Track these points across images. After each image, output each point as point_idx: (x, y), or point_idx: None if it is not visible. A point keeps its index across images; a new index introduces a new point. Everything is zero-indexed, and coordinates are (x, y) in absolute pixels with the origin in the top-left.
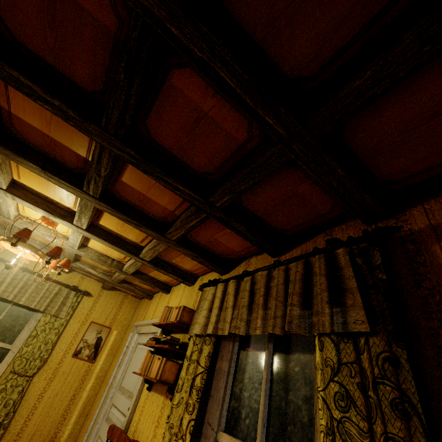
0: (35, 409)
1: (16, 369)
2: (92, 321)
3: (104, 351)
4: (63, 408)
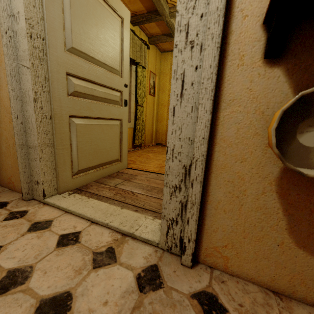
0: (146, 121)
1: (139, 103)
2: (150, 70)
3: (156, 89)
4: (151, 119)
